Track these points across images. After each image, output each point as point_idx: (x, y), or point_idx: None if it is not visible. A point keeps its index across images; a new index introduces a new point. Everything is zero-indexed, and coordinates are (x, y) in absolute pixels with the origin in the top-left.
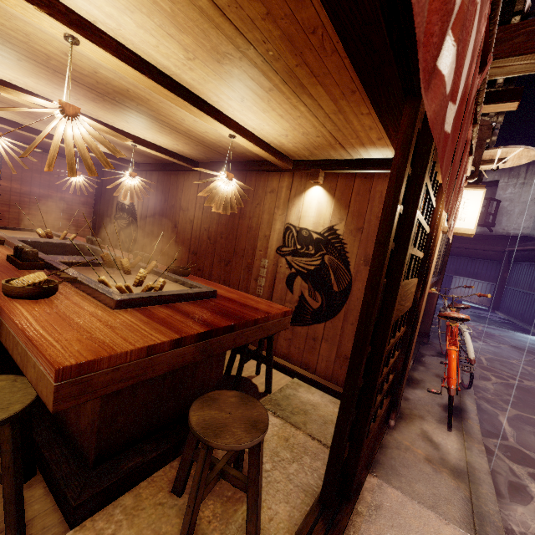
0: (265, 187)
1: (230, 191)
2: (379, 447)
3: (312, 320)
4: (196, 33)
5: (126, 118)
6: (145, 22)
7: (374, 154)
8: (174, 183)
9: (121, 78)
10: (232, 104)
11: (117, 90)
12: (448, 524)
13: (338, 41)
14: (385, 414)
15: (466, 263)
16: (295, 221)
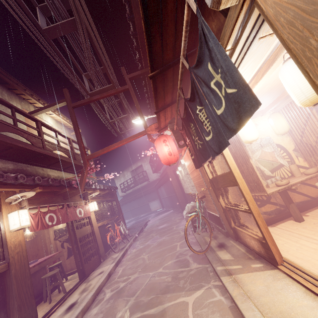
0: None
1: (31, 232)
2: (97, 267)
3: None
4: None
5: None
6: None
7: None
8: None
9: None
10: None
11: None
12: (107, 266)
13: None
14: (98, 259)
15: (149, 196)
16: (56, 228)
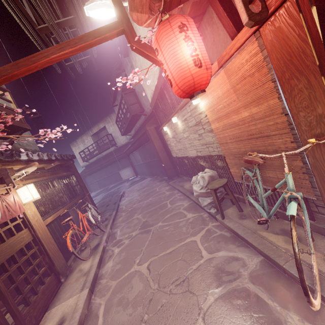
0: None
1: None
2: (55, 296)
3: None
4: None
5: None
6: None
7: None
8: None
9: None
10: None
11: None
12: (73, 298)
13: None
14: (55, 281)
15: (119, 164)
16: None
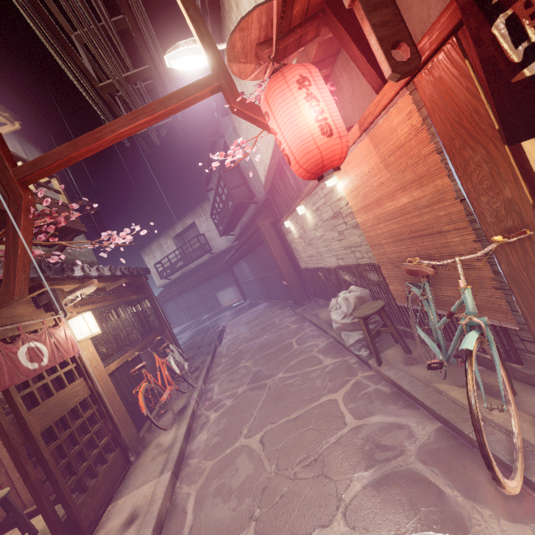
0: None
1: None
2: (122, 483)
3: None
4: None
5: None
6: None
7: None
8: None
9: None
10: None
11: None
12: (148, 484)
13: None
14: (121, 459)
15: (216, 281)
16: None
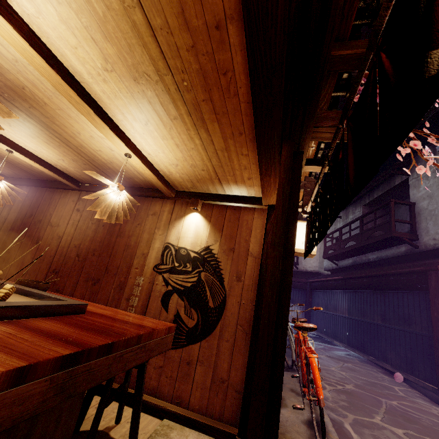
0: (147, 210)
1: (118, 200)
2: None
3: (187, 341)
4: (121, 46)
5: (10, 120)
6: (71, 18)
7: (242, 191)
8: (47, 199)
9: (20, 72)
10: (136, 125)
11: (10, 85)
12: None
13: (241, 86)
14: None
15: None
16: (174, 240)
